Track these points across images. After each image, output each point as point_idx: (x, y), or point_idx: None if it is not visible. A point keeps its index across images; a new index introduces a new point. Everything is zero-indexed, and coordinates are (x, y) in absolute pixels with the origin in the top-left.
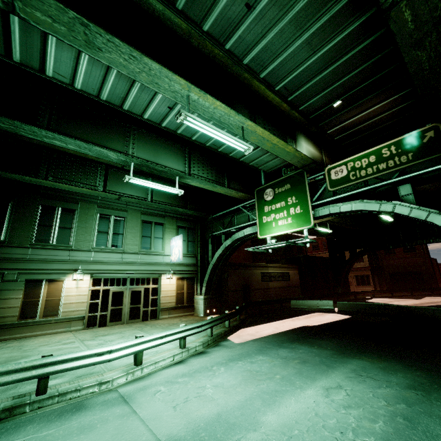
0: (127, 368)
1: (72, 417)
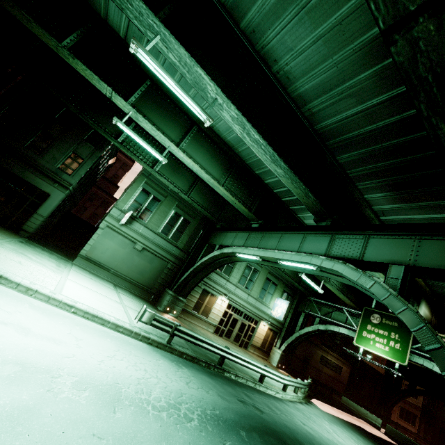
0: (281, 390)
1: (284, 405)
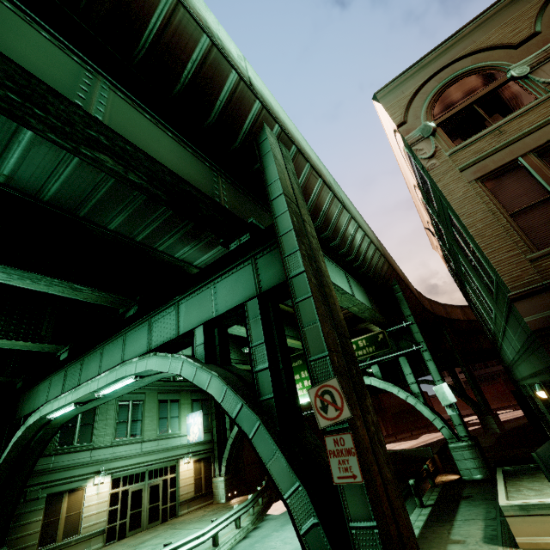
0: None
1: None
